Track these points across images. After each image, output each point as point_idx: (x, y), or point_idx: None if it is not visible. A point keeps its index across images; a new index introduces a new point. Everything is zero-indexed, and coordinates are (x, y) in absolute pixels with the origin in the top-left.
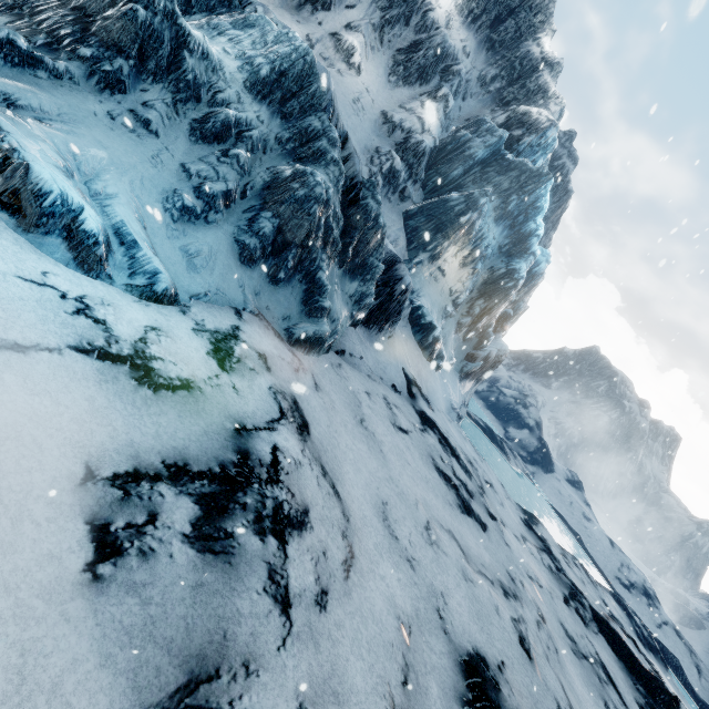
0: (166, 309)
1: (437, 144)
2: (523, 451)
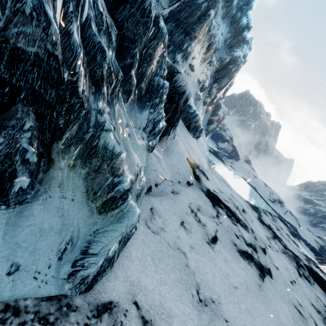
0: None
1: None
2: (226, 153)
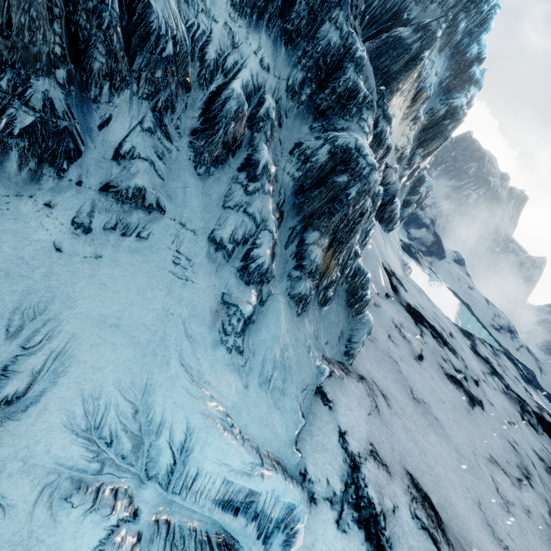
0: (304, 527)
1: None
2: (422, 247)
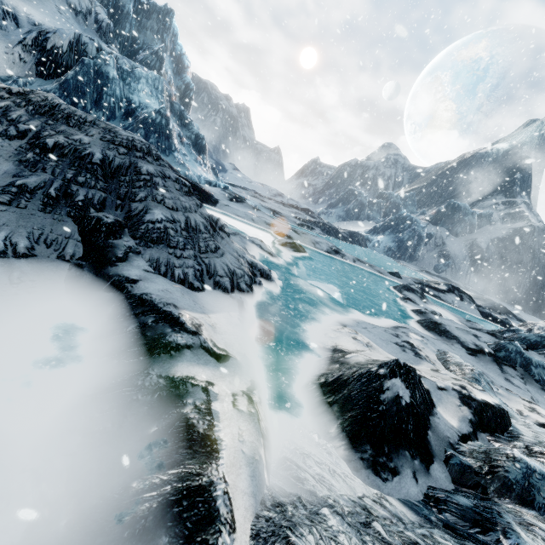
0: None
1: (107, 13)
2: None
